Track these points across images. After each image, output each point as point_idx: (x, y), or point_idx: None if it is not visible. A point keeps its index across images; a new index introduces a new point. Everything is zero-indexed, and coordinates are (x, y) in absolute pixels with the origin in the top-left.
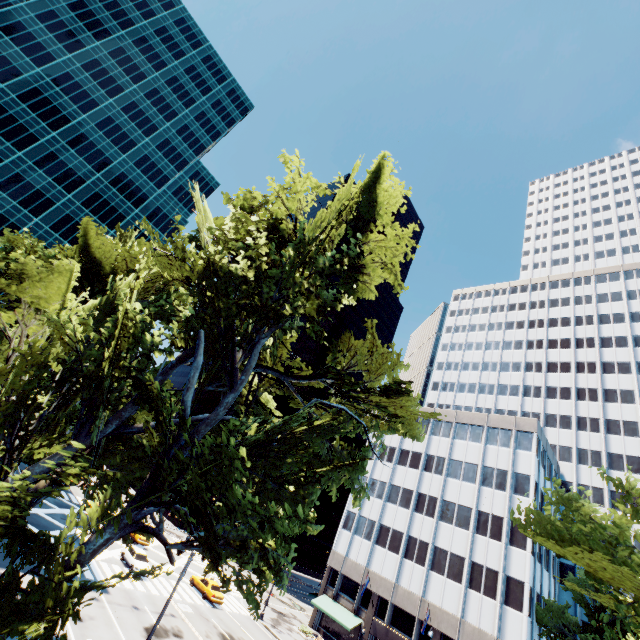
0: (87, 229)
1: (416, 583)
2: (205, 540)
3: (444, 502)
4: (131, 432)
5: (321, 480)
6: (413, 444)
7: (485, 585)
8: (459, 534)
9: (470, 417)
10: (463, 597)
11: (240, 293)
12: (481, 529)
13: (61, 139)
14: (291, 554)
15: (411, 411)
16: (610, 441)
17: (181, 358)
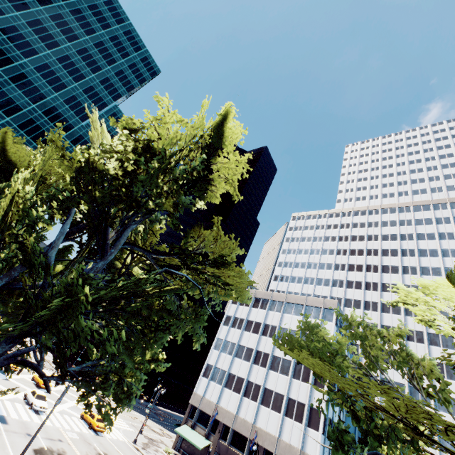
0: (6, 137)
1: (250, 414)
2: (57, 362)
3: (273, 357)
4: (19, 288)
5: (169, 329)
6: (256, 316)
7: (296, 414)
8: (282, 379)
9: (295, 298)
10: (281, 422)
11: (112, 186)
12: (296, 375)
13: (4, 75)
14: (142, 383)
15: (235, 281)
16: (383, 317)
17: (66, 234)
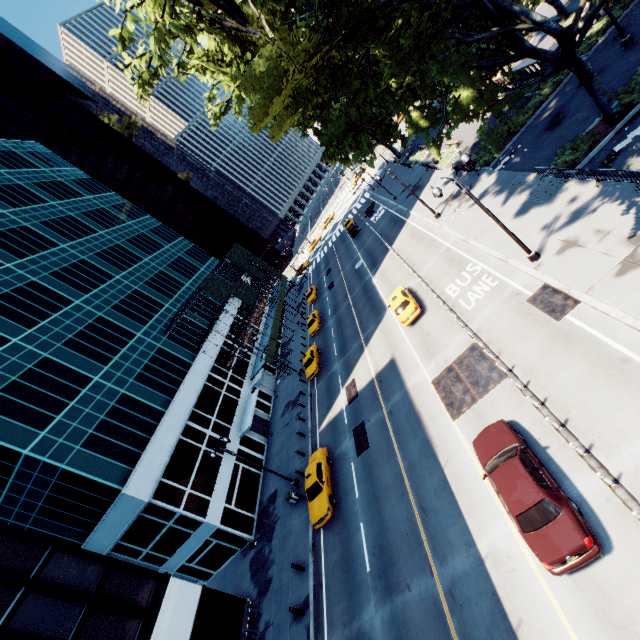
0: None
1: None
2: None
3: None
4: None
5: None
6: None
7: None
8: None
9: None
10: None
11: None
12: None
13: None
14: None
15: None
16: None
17: None
